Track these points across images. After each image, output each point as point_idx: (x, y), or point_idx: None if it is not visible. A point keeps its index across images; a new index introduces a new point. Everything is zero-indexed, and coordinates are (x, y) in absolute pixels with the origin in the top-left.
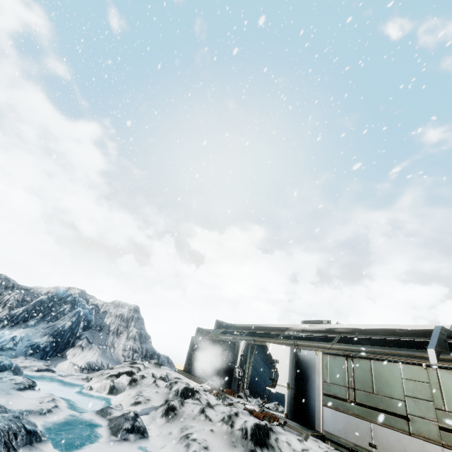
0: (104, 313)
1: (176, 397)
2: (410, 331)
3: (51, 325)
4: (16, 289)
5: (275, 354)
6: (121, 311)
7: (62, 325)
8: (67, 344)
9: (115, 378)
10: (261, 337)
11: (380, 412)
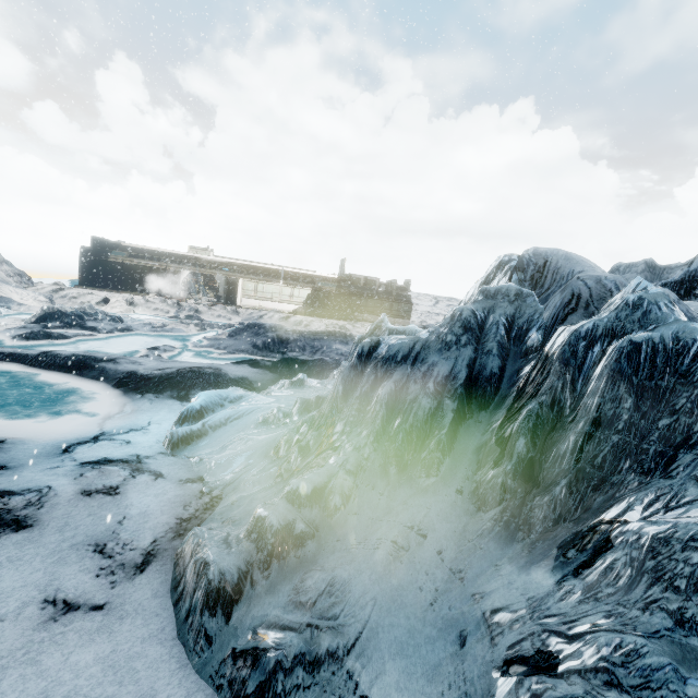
0: None
1: (176, 306)
2: (269, 269)
3: None
4: None
5: (219, 280)
6: None
7: None
8: None
9: (103, 304)
10: (192, 267)
11: (264, 298)
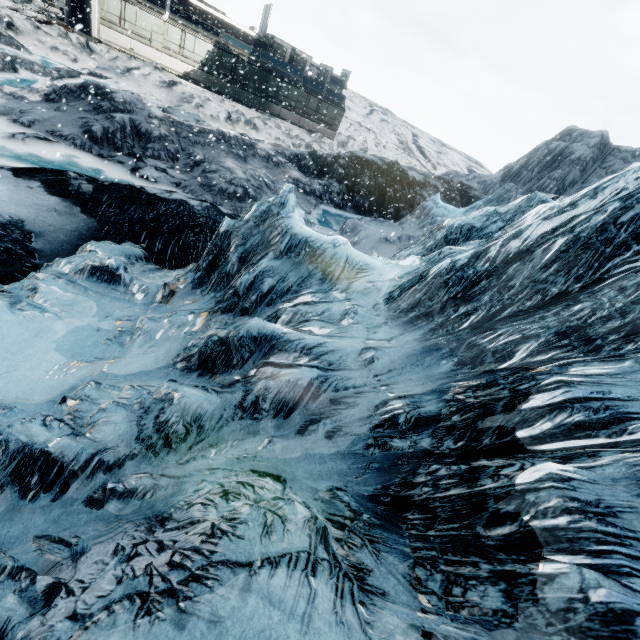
0: None
1: None
2: None
3: None
4: None
5: None
6: None
7: None
8: None
9: None
10: None
11: (138, 36)
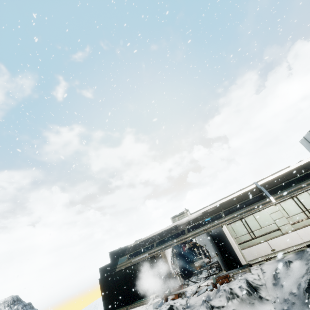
0: None
1: None
2: (242, 194)
3: None
4: None
5: (201, 242)
6: None
7: None
8: None
9: None
10: (173, 240)
11: (268, 234)
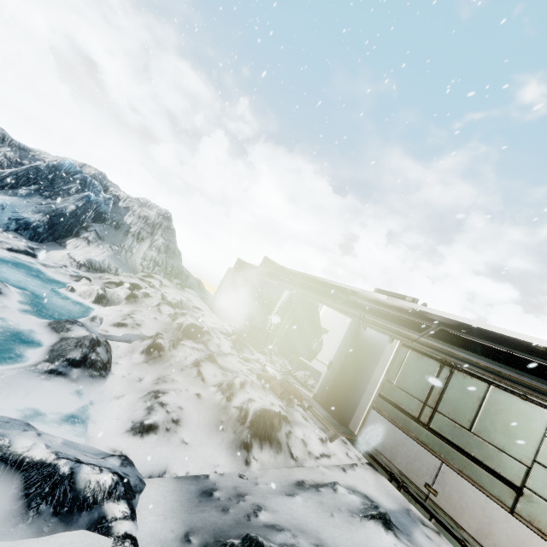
0: (126, 209)
1: (177, 331)
2: None
3: (50, 203)
4: (8, 145)
5: (326, 321)
6: (147, 212)
7: (63, 206)
8: (69, 231)
9: (115, 287)
10: (314, 294)
11: (467, 459)
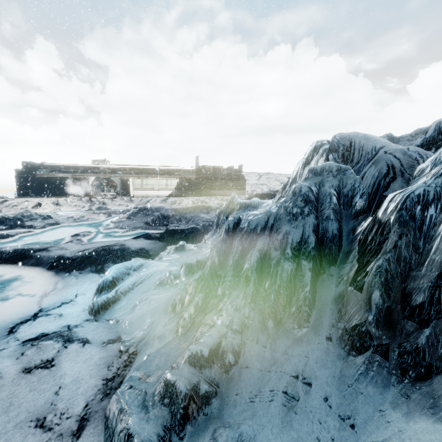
0: None
1: (89, 202)
2: (148, 169)
3: None
4: None
5: (115, 180)
6: None
7: None
8: None
9: (37, 207)
10: (96, 174)
11: (148, 188)
